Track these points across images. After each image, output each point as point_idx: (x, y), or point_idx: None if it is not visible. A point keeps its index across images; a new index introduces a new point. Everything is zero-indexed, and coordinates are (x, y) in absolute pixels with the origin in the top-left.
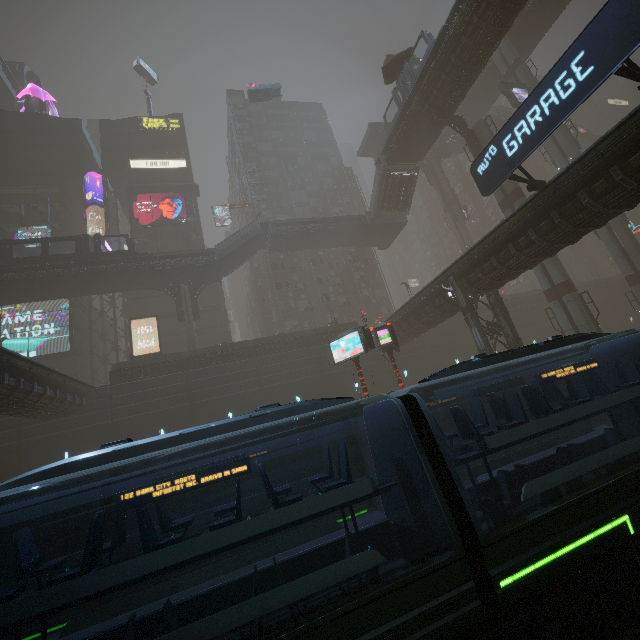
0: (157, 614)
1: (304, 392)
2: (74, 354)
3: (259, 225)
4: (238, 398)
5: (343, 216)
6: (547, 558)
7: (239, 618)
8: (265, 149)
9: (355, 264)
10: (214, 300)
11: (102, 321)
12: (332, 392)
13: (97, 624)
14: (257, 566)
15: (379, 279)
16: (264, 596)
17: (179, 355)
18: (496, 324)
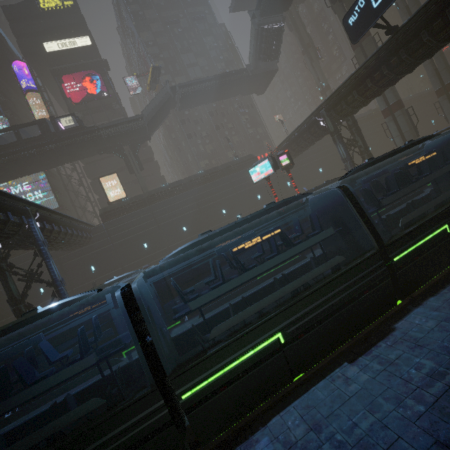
0: (234, 304)
1: (227, 206)
2: (62, 209)
3: (169, 89)
4: (187, 217)
5: (230, 71)
6: (412, 247)
7: (292, 287)
8: (151, 16)
9: (241, 110)
10: (146, 155)
11: (70, 183)
12: (244, 203)
13: (182, 325)
14: (249, 290)
15: (259, 119)
16: (300, 279)
17: (140, 196)
18: (353, 140)
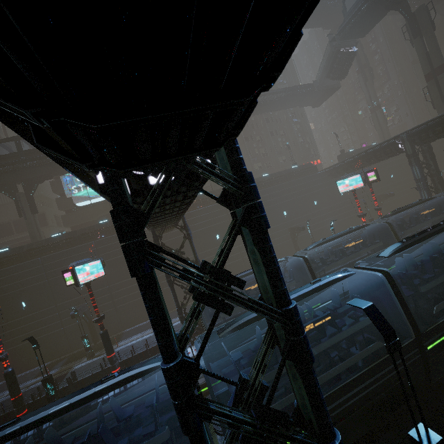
0: None
1: (287, 209)
2: None
3: None
4: None
5: (298, 85)
6: None
7: None
8: None
9: (294, 119)
10: None
11: None
12: (302, 208)
13: None
14: None
15: (307, 129)
16: None
17: (215, 192)
18: (428, 163)
